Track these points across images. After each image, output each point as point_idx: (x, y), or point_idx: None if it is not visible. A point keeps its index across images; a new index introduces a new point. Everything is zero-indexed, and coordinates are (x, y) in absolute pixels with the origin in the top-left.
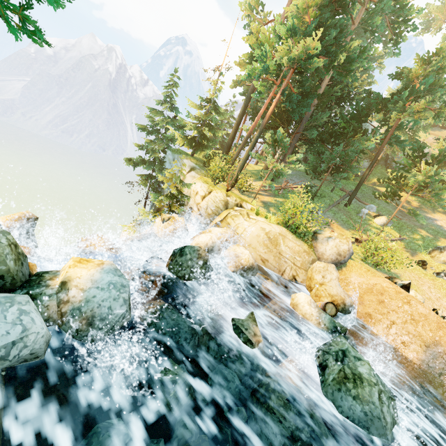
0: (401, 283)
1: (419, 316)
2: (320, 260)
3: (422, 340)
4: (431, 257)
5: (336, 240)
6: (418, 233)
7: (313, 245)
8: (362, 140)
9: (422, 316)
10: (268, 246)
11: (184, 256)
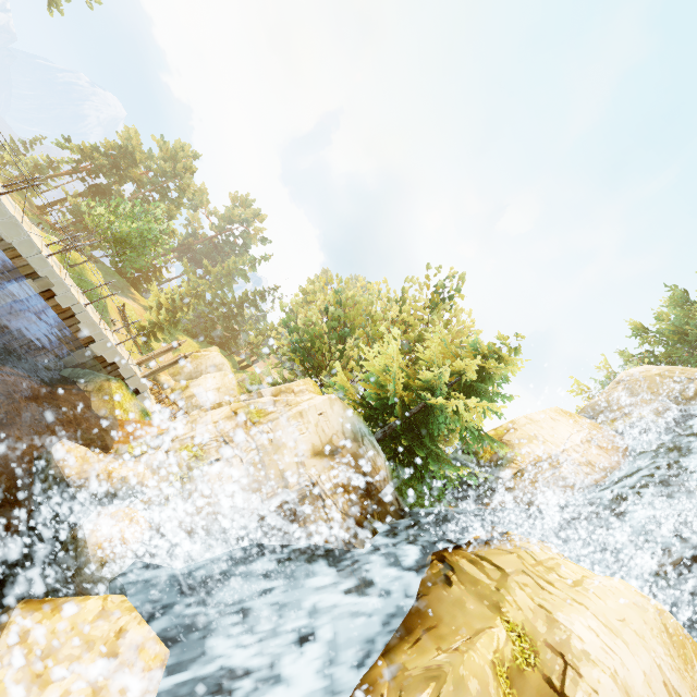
0: None
1: None
2: None
3: None
4: None
5: None
6: None
7: None
8: None
9: None
10: None
11: None
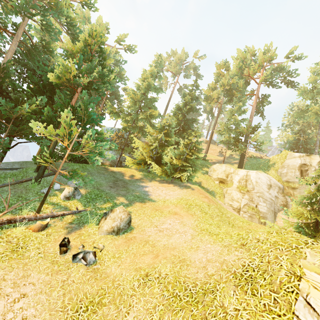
0: None
1: None
2: None
3: None
4: (98, 228)
5: None
6: (113, 201)
7: None
8: (43, 110)
9: None
10: None
11: None
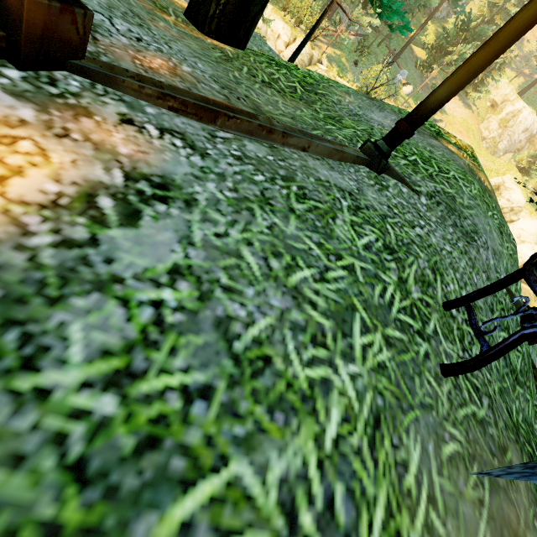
0: None
1: None
2: None
3: None
4: None
5: None
6: None
7: None
8: None
9: None
10: None
11: None
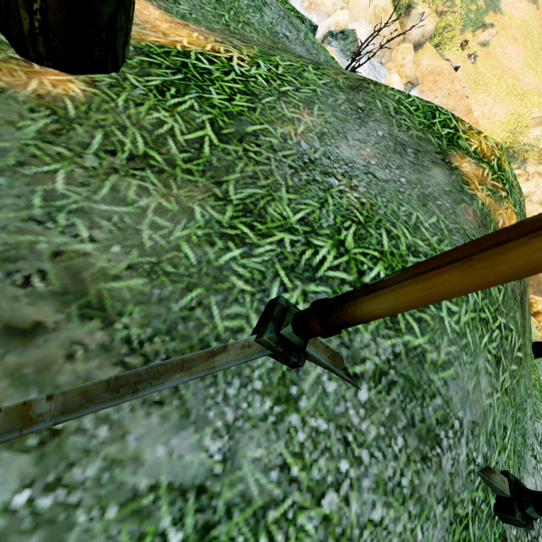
0: (455, 66)
1: (453, 92)
2: (404, 42)
3: (447, 108)
4: (473, 36)
5: (426, 18)
6: (476, 2)
7: (403, 23)
8: None
9: (455, 92)
10: (372, 23)
11: (346, 41)
